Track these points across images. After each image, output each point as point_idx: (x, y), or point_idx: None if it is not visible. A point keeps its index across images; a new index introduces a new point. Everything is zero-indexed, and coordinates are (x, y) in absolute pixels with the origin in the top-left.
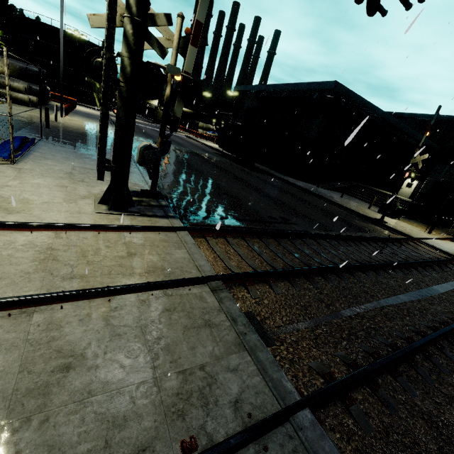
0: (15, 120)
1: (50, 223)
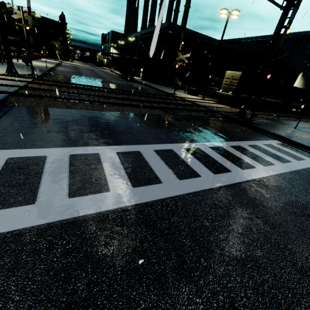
0: None
1: None
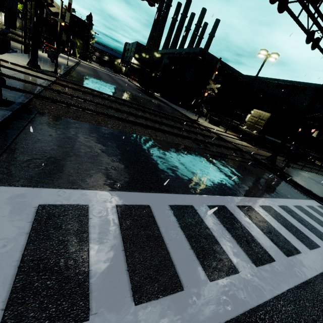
0: (14, 47)
1: (4, 59)
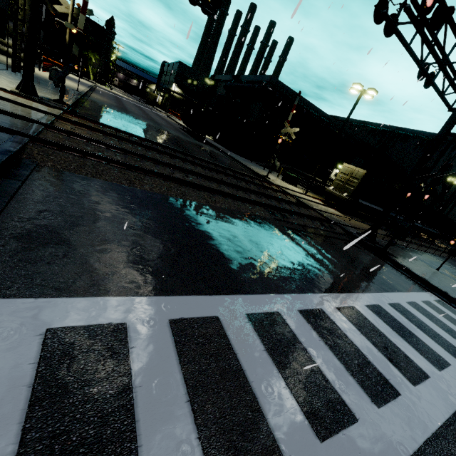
0: None
1: None
